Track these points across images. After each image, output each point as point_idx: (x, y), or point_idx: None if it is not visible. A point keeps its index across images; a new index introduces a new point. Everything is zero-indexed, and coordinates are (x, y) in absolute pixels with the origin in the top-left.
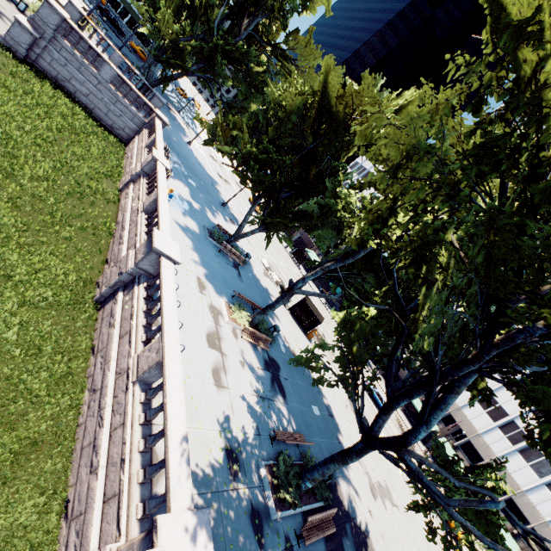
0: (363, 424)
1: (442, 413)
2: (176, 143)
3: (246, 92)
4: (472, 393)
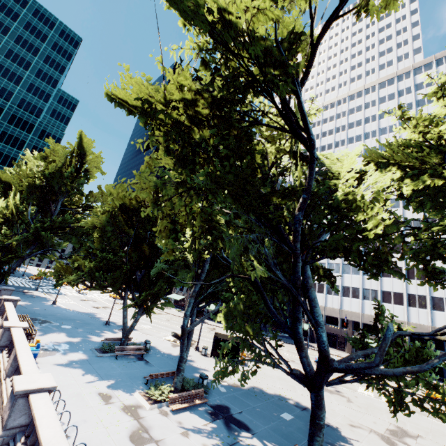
0: (297, 375)
1: (318, 308)
2: (40, 310)
3: (79, 241)
4: (322, 281)
